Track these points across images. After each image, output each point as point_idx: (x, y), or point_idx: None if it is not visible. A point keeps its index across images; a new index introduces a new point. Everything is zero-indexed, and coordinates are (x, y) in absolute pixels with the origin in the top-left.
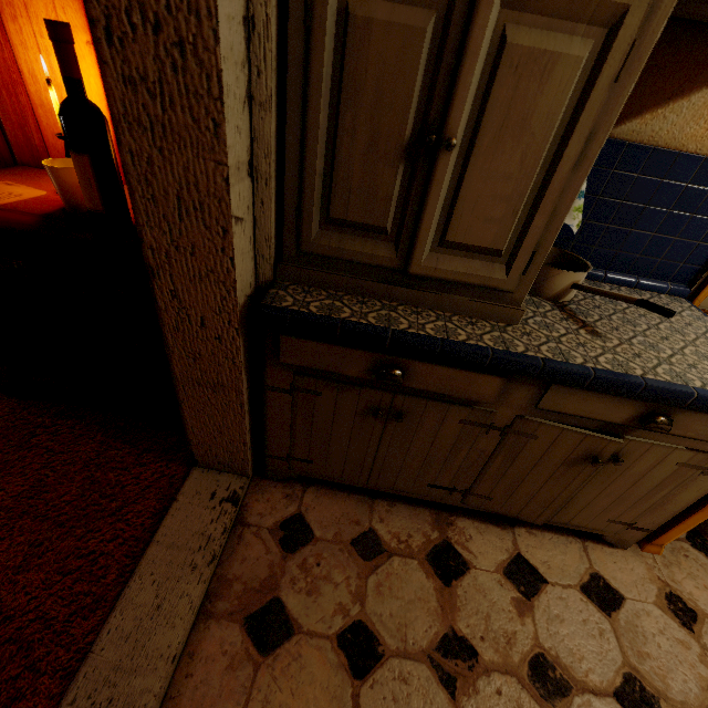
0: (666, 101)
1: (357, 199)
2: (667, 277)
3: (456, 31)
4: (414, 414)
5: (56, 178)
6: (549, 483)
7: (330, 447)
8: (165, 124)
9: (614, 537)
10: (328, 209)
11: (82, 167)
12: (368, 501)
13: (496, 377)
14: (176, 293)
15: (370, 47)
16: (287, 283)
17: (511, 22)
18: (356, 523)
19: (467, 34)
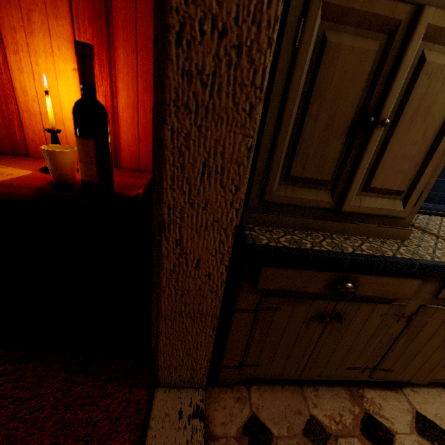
0: None
1: (312, 162)
2: (444, 202)
3: (393, 53)
4: (348, 315)
5: (53, 159)
6: (436, 352)
7: (277, 351)
8: (208, 107)
9: None
10: (287, 170)
11: (86, 148)
12: (299, 390)
13: (417, 280)
14: (180, 242)
15: (337, 61)
16: (250, 226)
17: (426, 49)
18: (299, 413)
19: (403, 55)
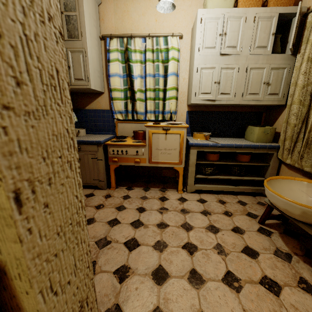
0: (91, 103)
1: None
2: (110, 131)
3: None
4: None
5: None
6: None
7: None
8: None
9: (100, 186)
10: None
11: None
12: None
13: None
14: None
15: None
16: None
17: None
18: None
19: None
